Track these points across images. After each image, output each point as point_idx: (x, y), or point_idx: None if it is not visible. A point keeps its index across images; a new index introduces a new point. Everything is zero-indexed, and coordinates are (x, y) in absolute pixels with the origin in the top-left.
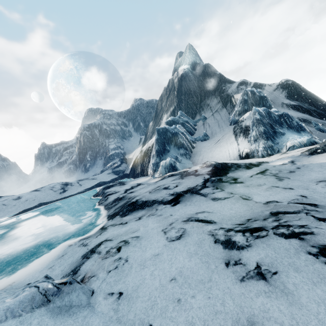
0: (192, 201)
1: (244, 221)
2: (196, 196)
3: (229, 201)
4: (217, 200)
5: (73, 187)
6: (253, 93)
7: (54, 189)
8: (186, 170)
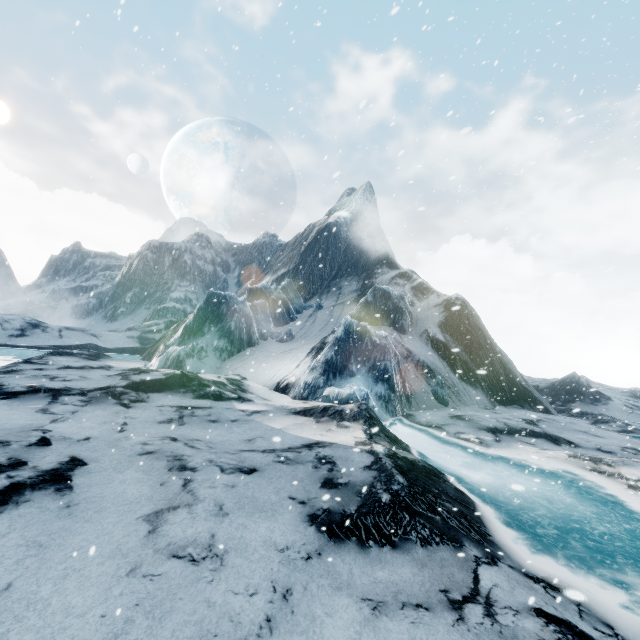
0: (25, 403)
1: None
2: (43, 400)
3: (40, 417)
4: (38, 412)
5: (43, 335)
6: (388, 296)
7: (7, 325)
8: (152, 370)
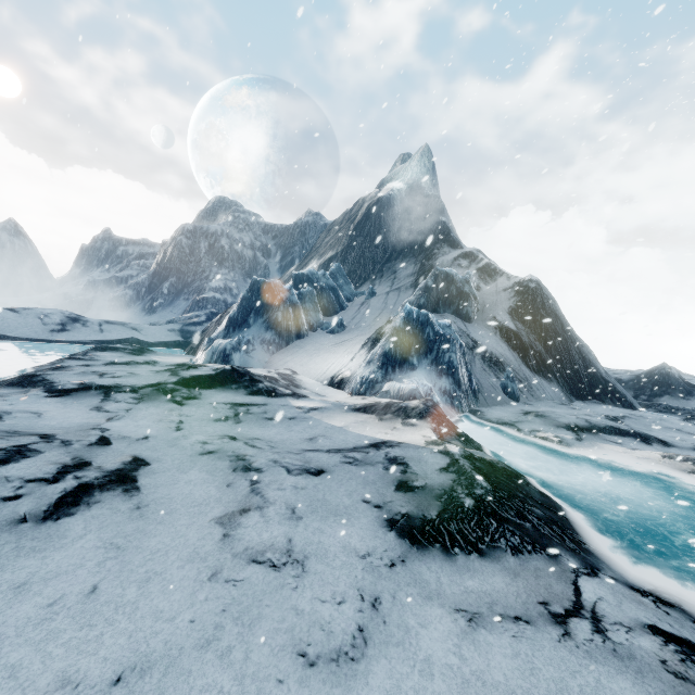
0: (79, 401)
1: (8, 430)
2: (96, 398)
3: (95, 415)
4: (92, 410)
5: (84, 329)
6: (450, 280)
7: (47, 319)
8: (200, 365)
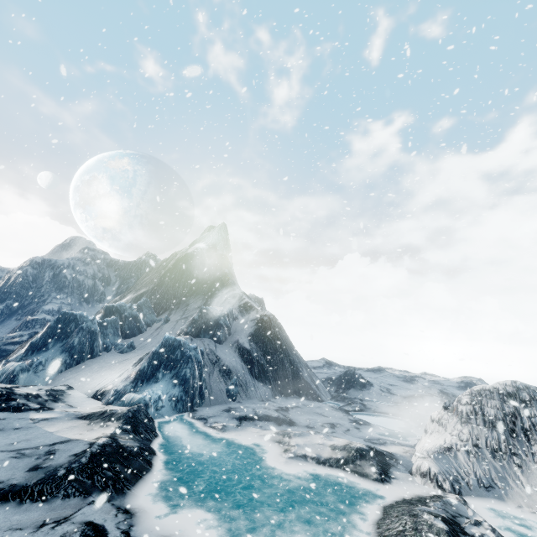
0: None
1: None
2: None
3: None
4: None
5: None
6: (211, 315)
7: None
8: None
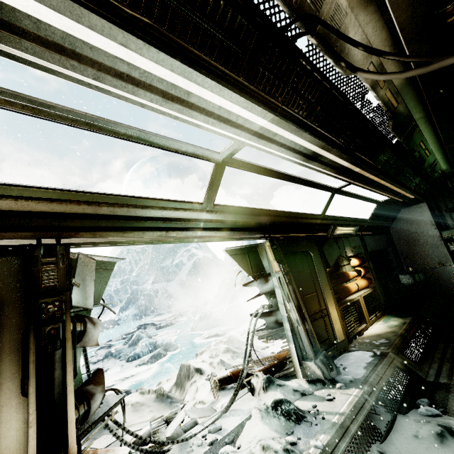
0: None
1: None
2: None
3: None
4: None
5: None
6: (164, 268)
7: None
8: None
